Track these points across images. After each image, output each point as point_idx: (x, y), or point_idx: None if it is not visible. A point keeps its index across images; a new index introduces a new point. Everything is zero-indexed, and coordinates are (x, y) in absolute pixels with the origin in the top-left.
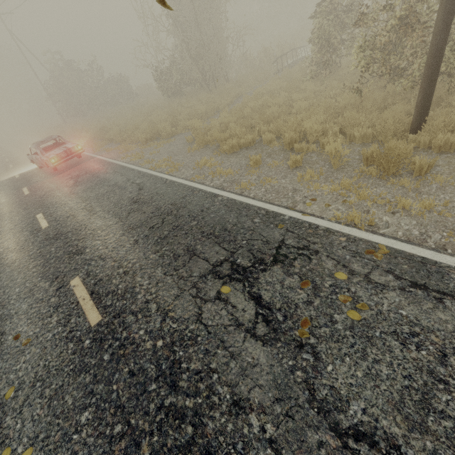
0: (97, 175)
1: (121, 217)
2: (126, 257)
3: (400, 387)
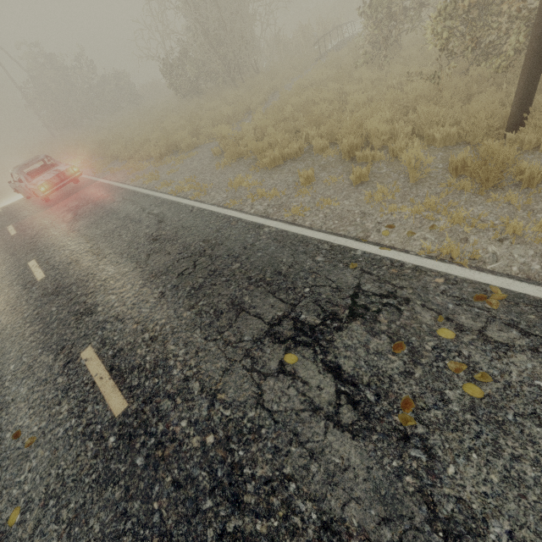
0: (102, 205)
1: (139, 262)
2: (152, 317)
3: None
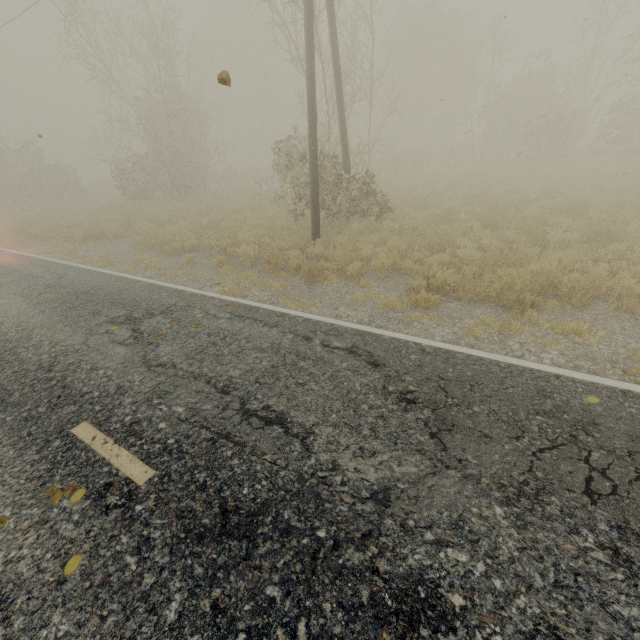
0: (6, 266)
1: (30, 297)
2: (28, 321)
3: (194, 349)
